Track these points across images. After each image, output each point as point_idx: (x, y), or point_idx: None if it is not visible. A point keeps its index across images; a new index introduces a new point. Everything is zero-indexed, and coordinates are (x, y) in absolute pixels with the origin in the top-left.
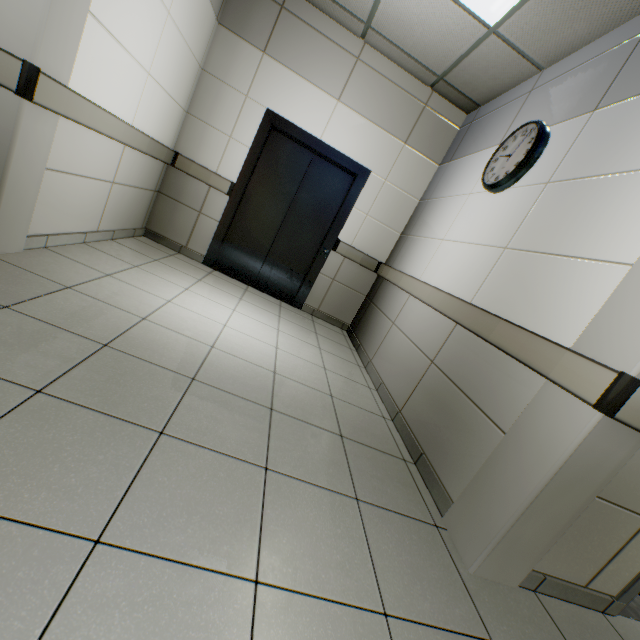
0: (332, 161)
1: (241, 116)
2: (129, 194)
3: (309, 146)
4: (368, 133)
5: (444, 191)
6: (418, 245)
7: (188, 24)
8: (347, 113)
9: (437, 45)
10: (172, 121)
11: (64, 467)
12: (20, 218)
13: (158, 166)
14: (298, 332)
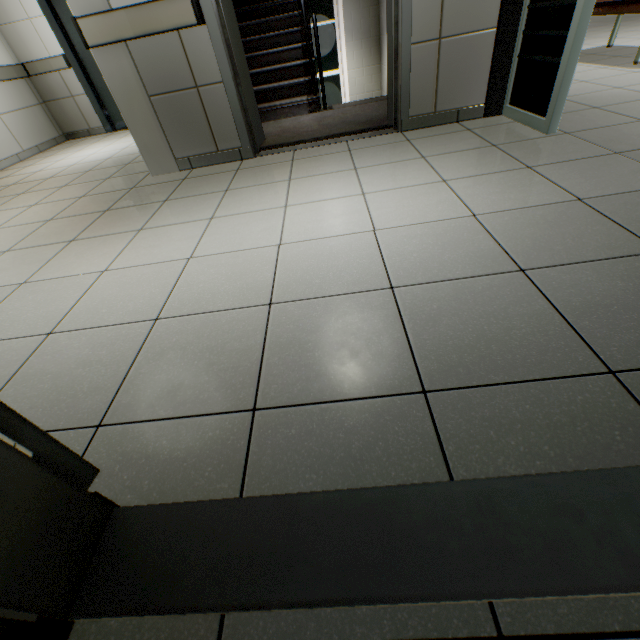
0: None
1: None
2: (21, 117)
3: None
4: None
5: None
6: None
7: None
8: None
9: None
10: None
11: None
12: None
13: (22, 85)
14: None
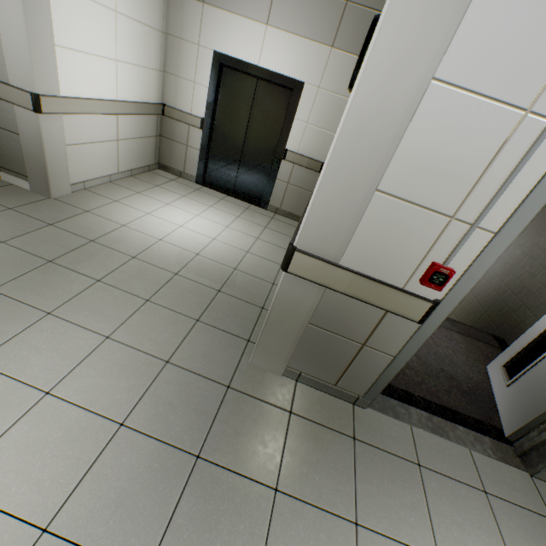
0: (272, 81)
1: (198, 63)
2: (134, 144)
3: (250, 74)
4: (297, 47)
5: None
6: None
7: (137, 9)
8: (276, 34)
9: None
10: (152, 83)
11: (48, 289)
12: (62, 176)
13: (152, 118)
14: (246, 227)
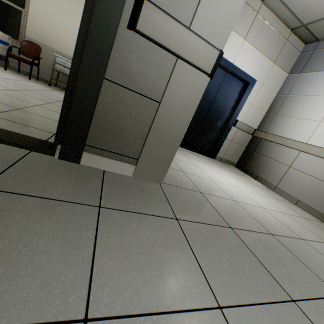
0: (236, 76)
1: None
2: None
3: (227, 68)
4: (257, 58)
5: (304, 91)
6: (292, 122)
7: None
8: (248, 47)
9: (320, 7)
10: None
11: None
12: None
13: None
14: (239, 177)
